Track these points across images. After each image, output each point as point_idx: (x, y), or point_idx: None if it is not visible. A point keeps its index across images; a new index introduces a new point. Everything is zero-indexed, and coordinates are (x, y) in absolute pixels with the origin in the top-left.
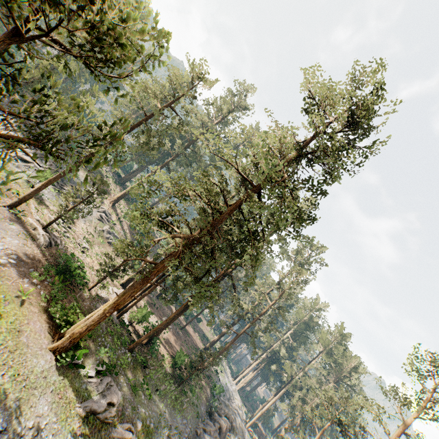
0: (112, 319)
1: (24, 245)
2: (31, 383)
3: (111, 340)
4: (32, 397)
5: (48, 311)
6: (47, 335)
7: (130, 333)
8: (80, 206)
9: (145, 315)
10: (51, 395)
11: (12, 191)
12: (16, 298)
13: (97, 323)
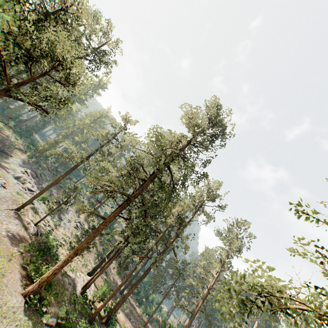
0: (76, 294)
1: (19, 231)
2: (3, 312)
3: (73, 308)
4: (1, 323)
5: (26, 271)
6: (23, 284)
7: (91, 307)
8: (62, 218)
9: (104, 291)
10: (16, 327)
11: (19, 203)
12: (6, 256)
13: (61, 267)
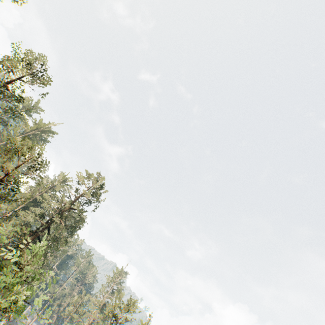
0: None
1: None
2: None
3: None
4: None
5: None
6: None
7: None
8: None
9: None
10: None
11: None
12: None
13: None
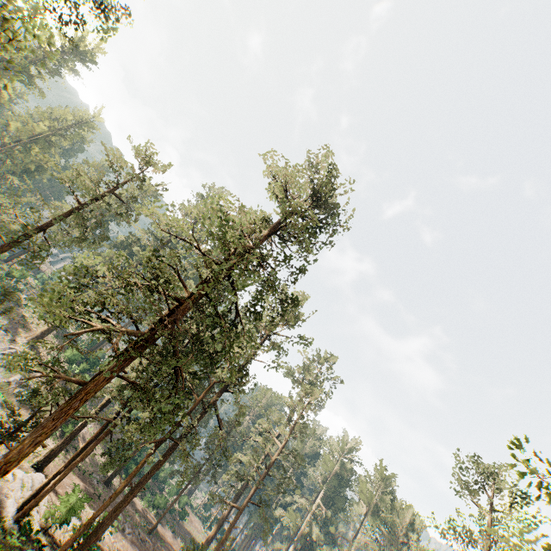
0: (4, 526)
1: None
2: None
3: None
4: None
5: None
6: None
7: (41, 544)
8: None
9: (73, 505)
10: None
11: None
12: None
13: None
